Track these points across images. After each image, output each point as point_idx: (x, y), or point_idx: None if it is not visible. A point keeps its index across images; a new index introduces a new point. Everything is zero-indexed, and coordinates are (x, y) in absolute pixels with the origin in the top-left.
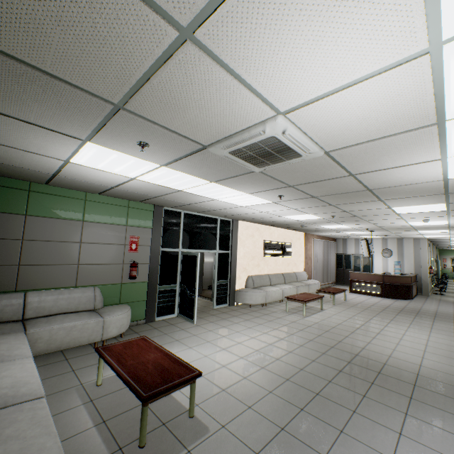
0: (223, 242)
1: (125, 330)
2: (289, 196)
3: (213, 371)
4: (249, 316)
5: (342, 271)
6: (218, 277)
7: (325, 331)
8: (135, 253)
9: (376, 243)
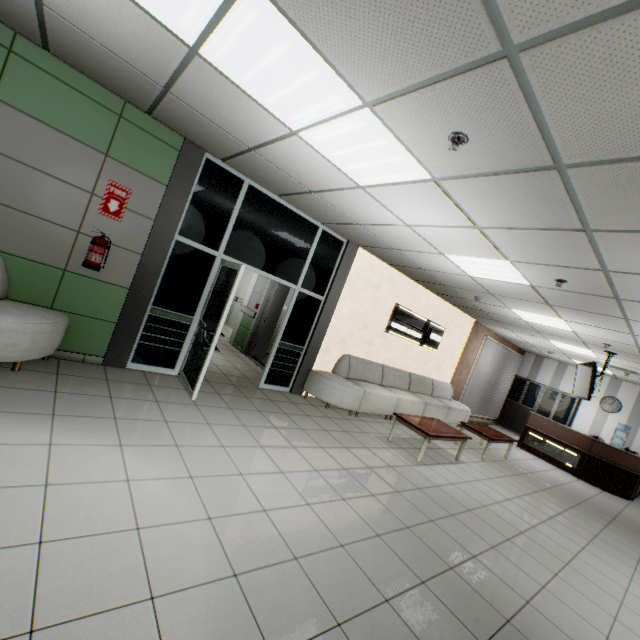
0: (316, 277)
1: (43, 363)
2: (484, 149)
3: (90, 536)
4: (311, 424)
5: (516, 407)
6: (285, 334)
7: (448, 514)
8: (114, 222)
9: (596, 382)
